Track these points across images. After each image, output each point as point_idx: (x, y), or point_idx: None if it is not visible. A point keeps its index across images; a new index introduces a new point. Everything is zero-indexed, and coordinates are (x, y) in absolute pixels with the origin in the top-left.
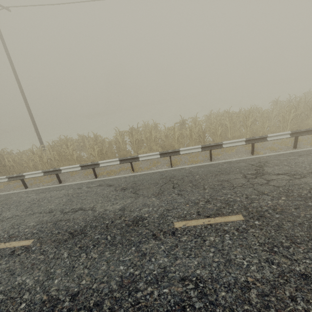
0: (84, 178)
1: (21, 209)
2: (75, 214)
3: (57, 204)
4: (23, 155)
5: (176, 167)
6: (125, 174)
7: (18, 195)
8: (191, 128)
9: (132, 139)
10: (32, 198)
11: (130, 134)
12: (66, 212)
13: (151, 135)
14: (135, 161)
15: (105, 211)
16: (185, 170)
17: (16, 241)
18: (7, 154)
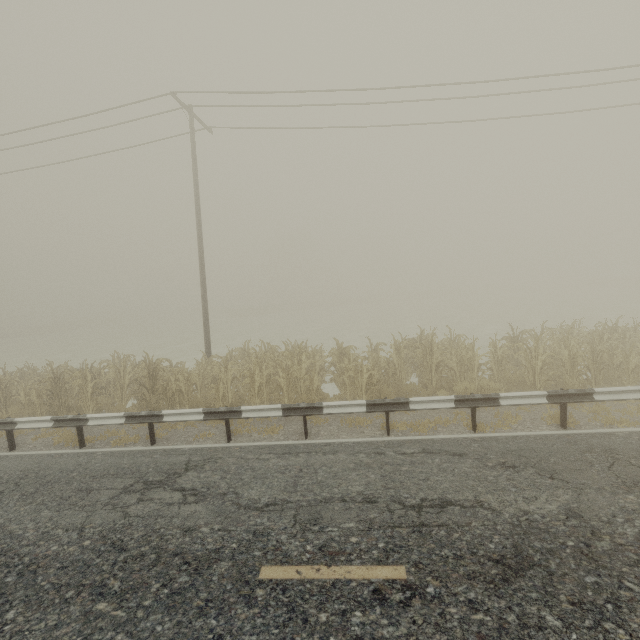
0: (354, 432)
1: (280, 487)
2: (450, 514)
3: (365, 483)
4: (195, 371)
5: (587, 430)
6: (454, 433)
7: (232, 454)
8: (558, 350)
9: (429, 360)
10: (277, 463)
11: (428, 349)
12: (415, 505)
13: (474, 356)
14: (490, 405)
15: (527, 514)
16: (621, 438)
17: (356, 565)
18: (161, 366)
